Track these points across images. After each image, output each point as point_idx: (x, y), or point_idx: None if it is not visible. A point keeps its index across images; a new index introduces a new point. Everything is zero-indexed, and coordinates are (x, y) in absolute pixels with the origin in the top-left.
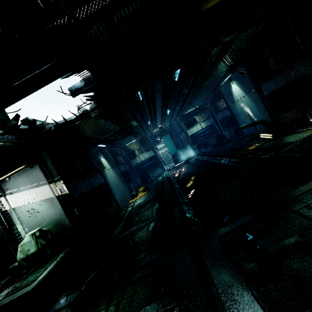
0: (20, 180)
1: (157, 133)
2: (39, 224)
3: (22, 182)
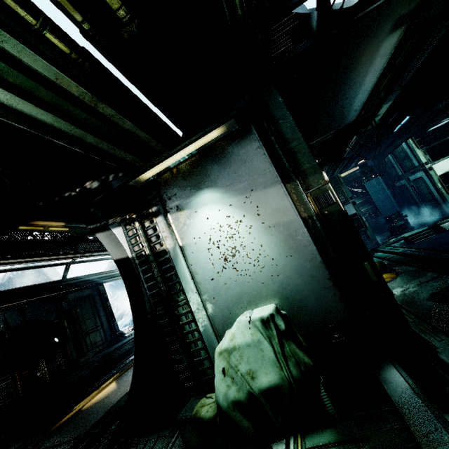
0: (204, 173)
1: (346, 180)
2: (245, 297)
3: (209, 178)
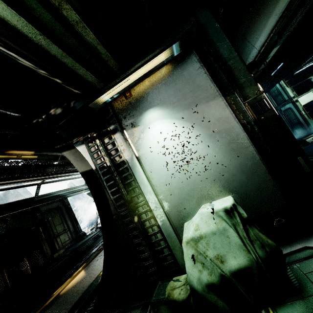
0: (153, 93)
1: None
2: (196, 194)
3: (158, 97)
